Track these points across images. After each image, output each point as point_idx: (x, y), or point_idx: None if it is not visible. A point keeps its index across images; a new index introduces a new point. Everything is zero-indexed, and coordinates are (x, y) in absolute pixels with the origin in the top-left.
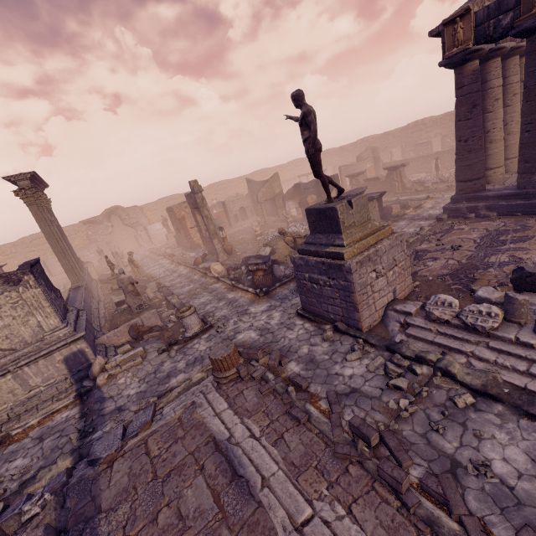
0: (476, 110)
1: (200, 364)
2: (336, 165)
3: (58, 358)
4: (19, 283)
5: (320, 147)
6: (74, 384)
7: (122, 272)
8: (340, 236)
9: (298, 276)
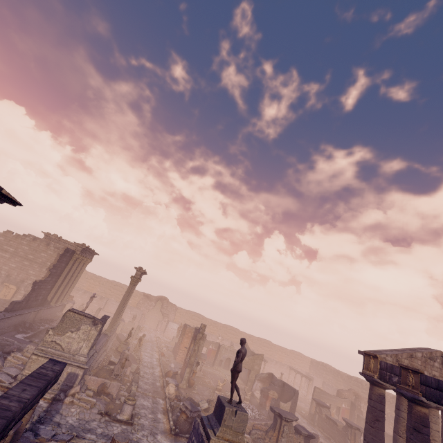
0: (378, 423)
1: (106, 439)
2: (326, 382)
3: (68, 370)
4: (95, 325)
5: (238, 370)
6: (58, 390)
7: (128, 349)
8: (219, 427)
9: (191, 435)
